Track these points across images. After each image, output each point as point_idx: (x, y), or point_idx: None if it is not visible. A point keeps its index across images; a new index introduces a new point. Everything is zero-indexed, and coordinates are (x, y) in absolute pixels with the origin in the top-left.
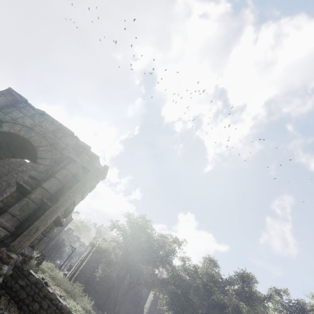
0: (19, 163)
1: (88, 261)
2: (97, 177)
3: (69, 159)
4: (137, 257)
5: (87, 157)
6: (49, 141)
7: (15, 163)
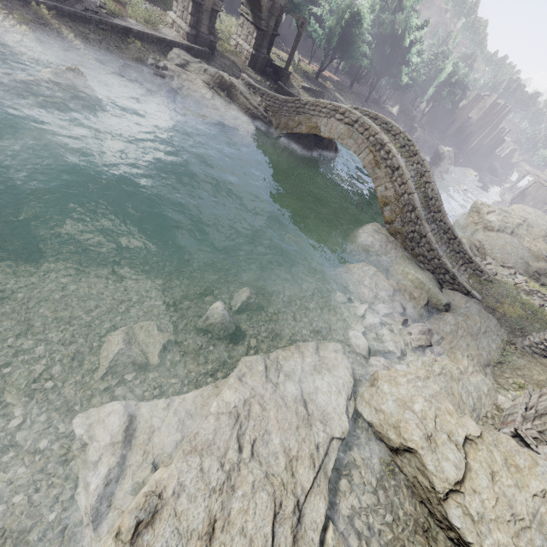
0: None
1: None
2: None
3: None
4: None
5: None
6: None
7: None
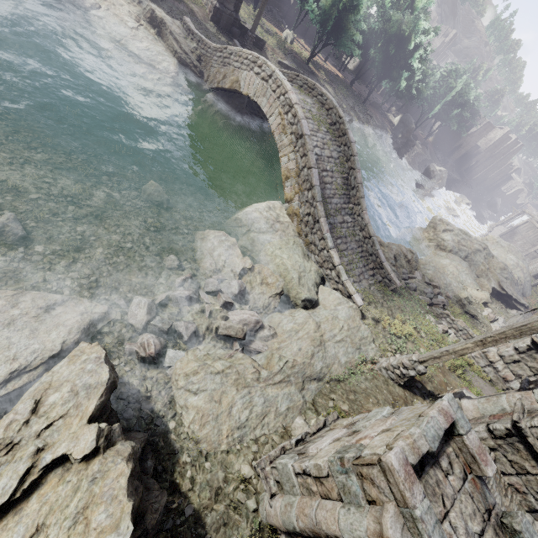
0: None
1: None
2: None
3: None
4: None
5: None
6: None
7: None
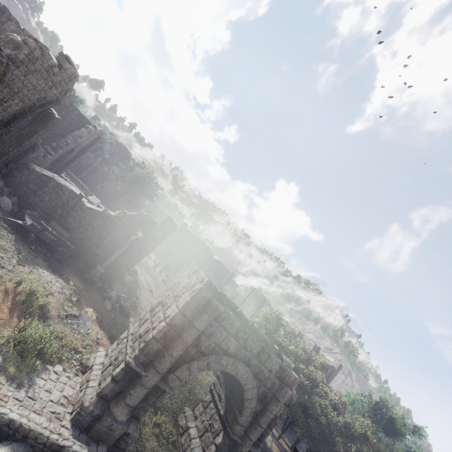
0: (148, 223)
1: None
2: None
3: (271, 393)
4: None
5: (290, 392)
6: (253, 371)
7: (143, 224)
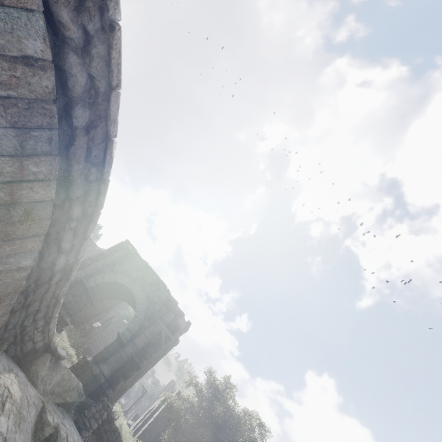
0: None
1: (157, 417)
2: (179, 333)
3: (159, 315)
4: (208, 433)
5: (173, 315)
6: (146, 294)
7: None
